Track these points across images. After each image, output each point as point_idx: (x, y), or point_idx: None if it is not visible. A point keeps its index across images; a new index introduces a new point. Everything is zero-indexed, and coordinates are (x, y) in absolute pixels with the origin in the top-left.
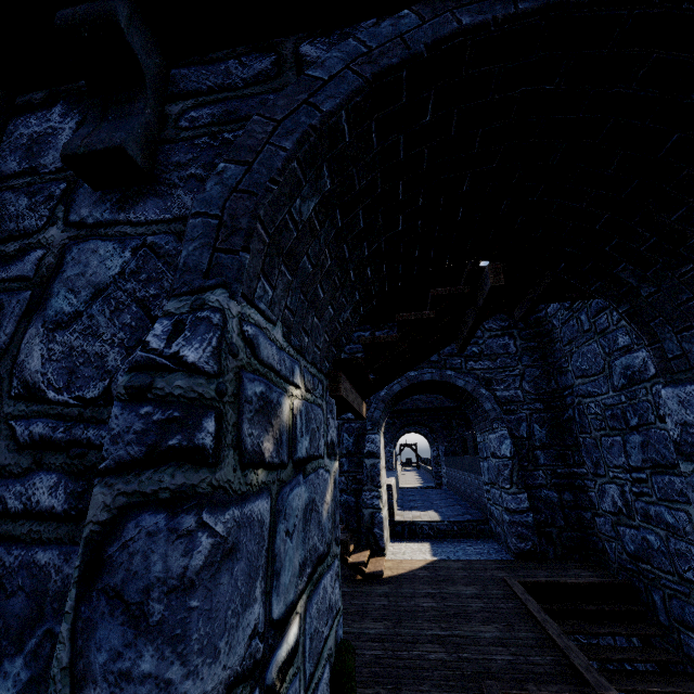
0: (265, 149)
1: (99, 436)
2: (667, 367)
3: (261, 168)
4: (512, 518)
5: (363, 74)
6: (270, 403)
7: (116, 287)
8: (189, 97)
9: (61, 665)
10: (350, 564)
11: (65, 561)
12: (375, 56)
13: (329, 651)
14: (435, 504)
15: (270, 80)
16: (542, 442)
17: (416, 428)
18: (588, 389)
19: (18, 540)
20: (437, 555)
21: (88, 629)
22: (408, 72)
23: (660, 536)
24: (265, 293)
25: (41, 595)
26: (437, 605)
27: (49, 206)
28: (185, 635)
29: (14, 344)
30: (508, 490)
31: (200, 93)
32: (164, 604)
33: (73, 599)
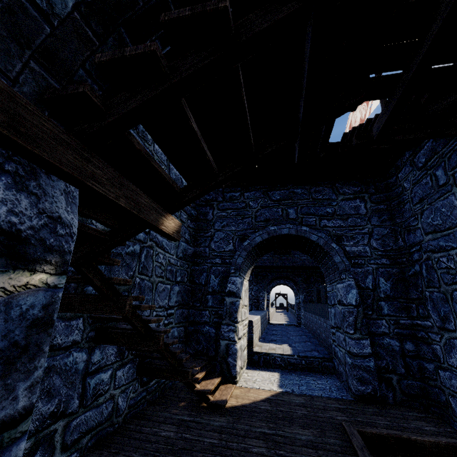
0: None
1: None
2: None
3: None
4: (354, 362)
5: None
6: None
7: None
8: None
9: None
10: (196, 391)
11: None
12: None
13: None
14: (291, 339)
15: None
16: (387, 294)
17: (285, 282)
18: (439, 244)
19: None
20: (283, 387)
21: None
22: None
23: None
24: None
25: None
26: (267, 453)
27: None
28: None
29: None
30: (351, 335)
31: None
32: None
33: None
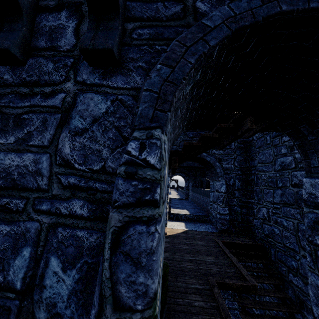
0: (181, 61)
1: (101, 187)
2: (309, 170)
3: (179, 71)
4: (220, 217)
5: (231, 28)
6: (165, 176)
7: (104, 119)
8: (137, 20)
9: (106, 277)
10: None
11: (90, 236)
12: (238, 19)
13: (162, 266)
14: (186, 207)
15: (180, 19)
16: (238, 188)
17: (180, 174)
18: (263, 169)
19: (68, 226)
20: (187, 228)
21: (116, 265)
22: (250, 29)
23: (280, 229)
24: (168, 128)
25: (81, 248)
26: (189, 248)
27: (65, 70)
28: (152, 269)
29: (55, 139)
30: (221, 205)
31: (142, 19)
32: (146, 259)
33: (108, 254)
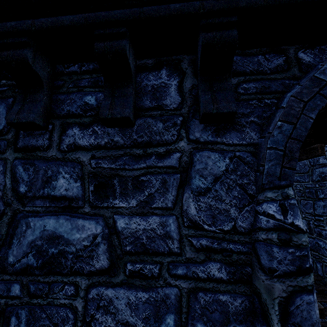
0: (301, 116)
1: (235, 248)
2: None
3: (301, 127)
4: None
5: None
6: None
7: (225, 177)
8: (240, 75)
9: None
10: None
11: (234, 300)
12: None
13: None
14: None
15: (284, 71)
16: None
17: None
18: (297, 179)
19: (209, 290)
20: None
21: None
22: None
23: (326, 243)
24: None
25: (226, 313)
26: None
27: (176, 129)
28: None
29: (178, 200)
30: None
31: (246, 74)
32: None
33: (279, 326)
